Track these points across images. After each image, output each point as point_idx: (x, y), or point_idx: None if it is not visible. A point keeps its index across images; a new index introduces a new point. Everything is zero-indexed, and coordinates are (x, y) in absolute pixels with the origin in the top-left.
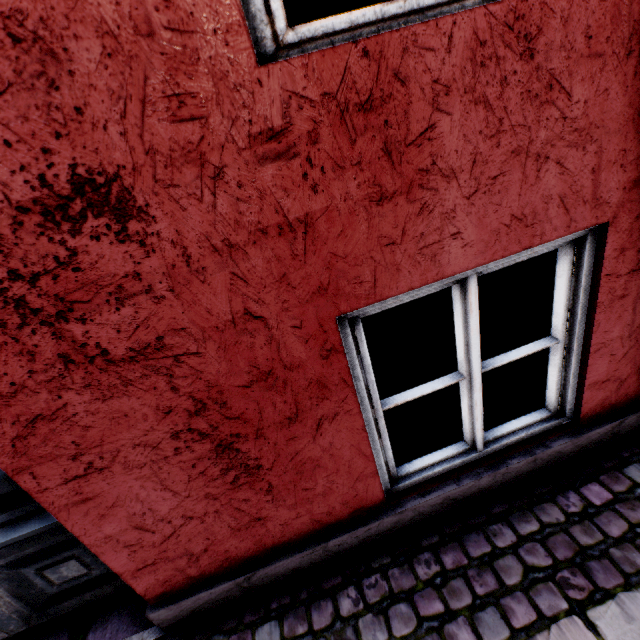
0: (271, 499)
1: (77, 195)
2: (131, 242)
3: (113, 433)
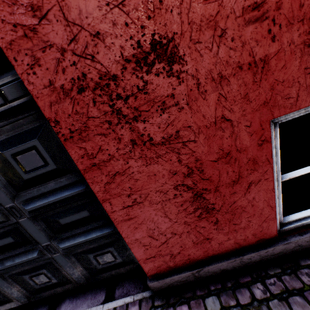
0: (216, 228)
1: (152, 51)
2: (173, 77)
3: (147, 184)
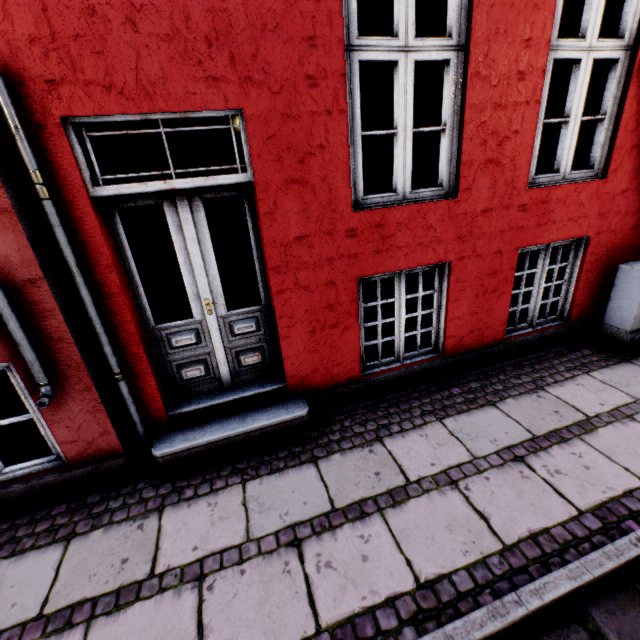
0: None
1: None
2: None
3: None
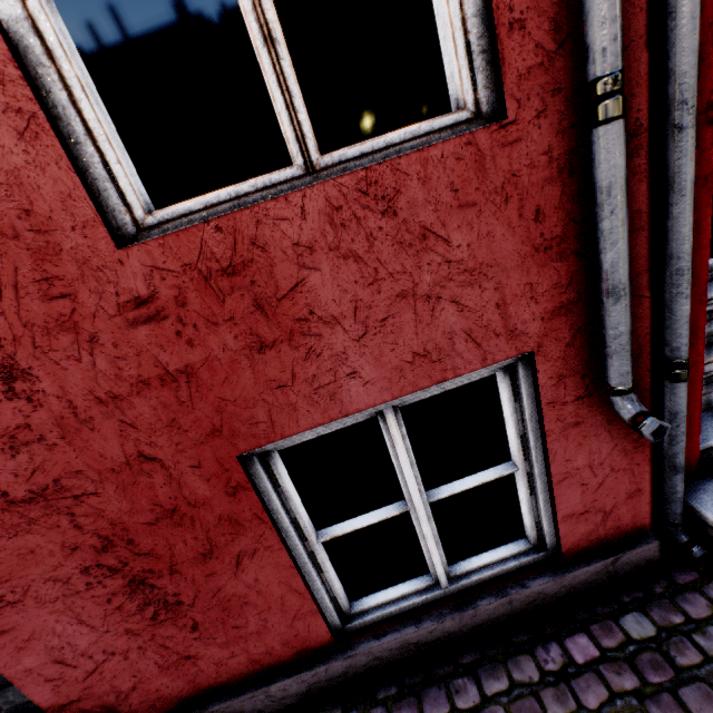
0: (199, 636)
1: None
2: (19, 399)
3: (22, 568)
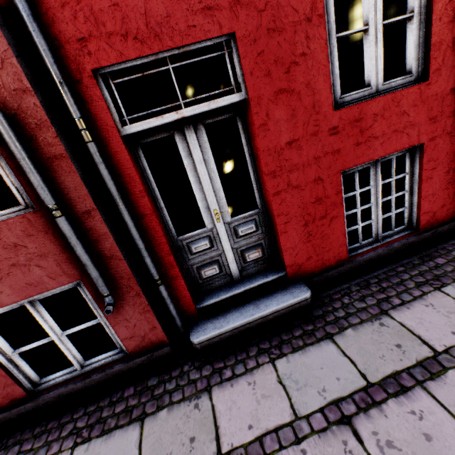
0: None
1: None
2: None
3: None
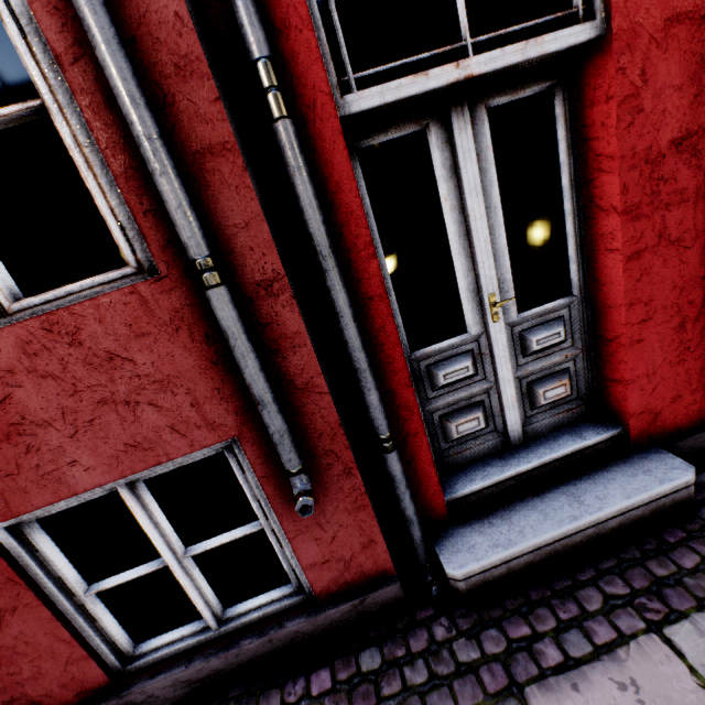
0: None
1: None
2: None
3: None
